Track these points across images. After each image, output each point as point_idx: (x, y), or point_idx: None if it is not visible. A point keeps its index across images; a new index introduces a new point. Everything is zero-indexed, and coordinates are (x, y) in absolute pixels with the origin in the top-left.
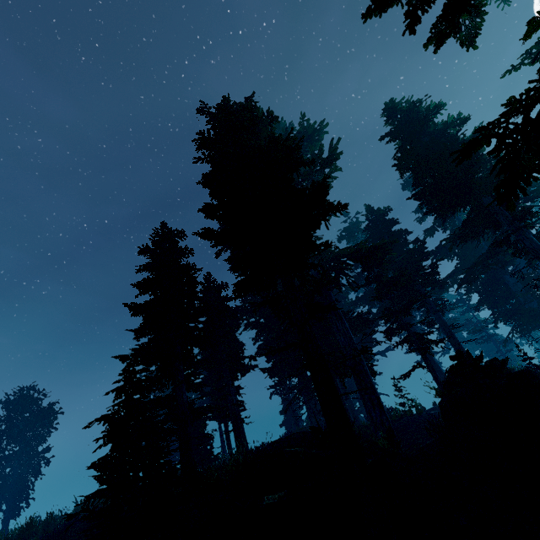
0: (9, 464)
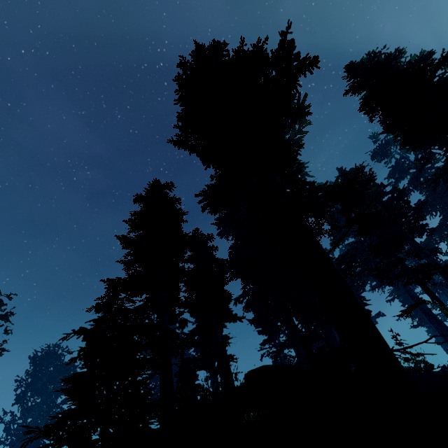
0: (31, 414)
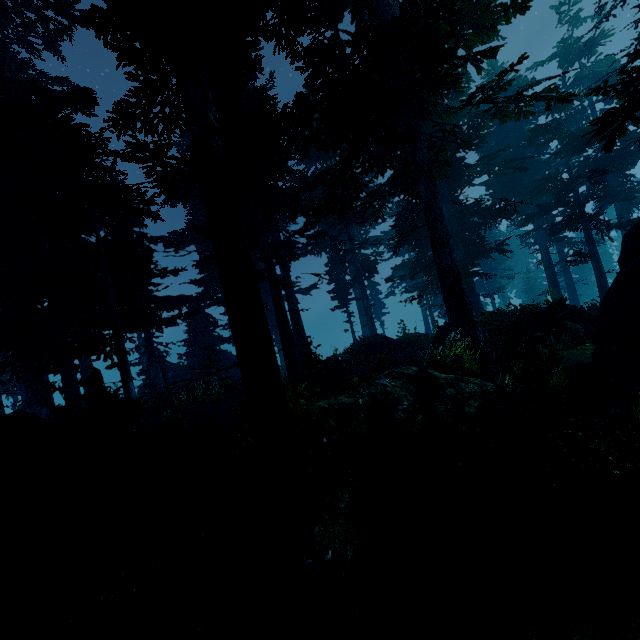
0: None
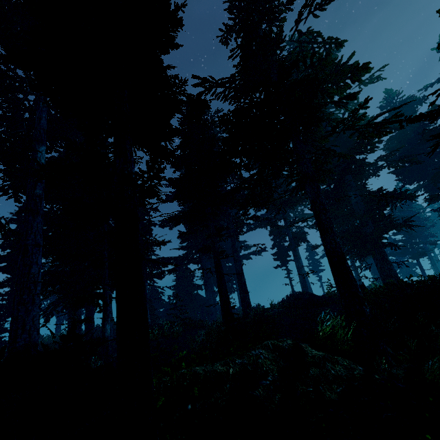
0: None
